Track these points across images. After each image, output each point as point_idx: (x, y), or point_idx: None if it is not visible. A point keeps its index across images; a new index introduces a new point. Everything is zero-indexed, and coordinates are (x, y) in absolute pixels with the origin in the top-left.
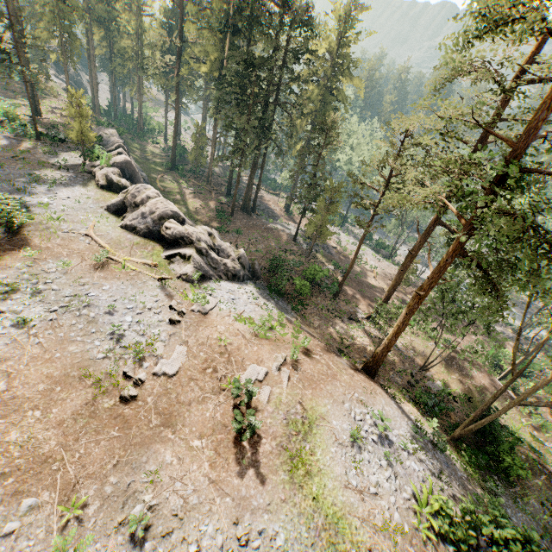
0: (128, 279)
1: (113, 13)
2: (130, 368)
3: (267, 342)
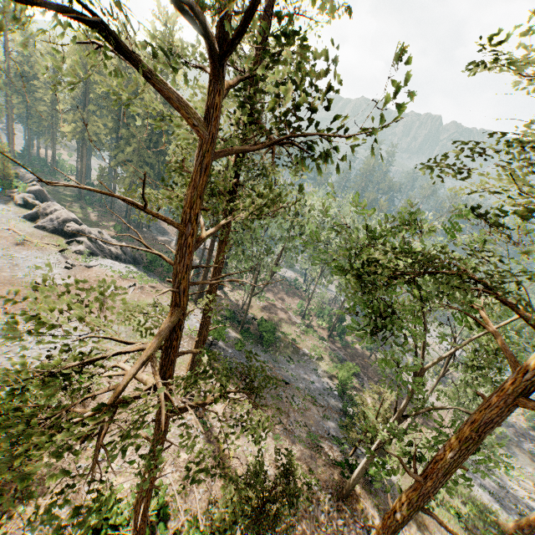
0: (39, 250)
1: (32, 87)
2: (40, 281)
3: (127, 280)
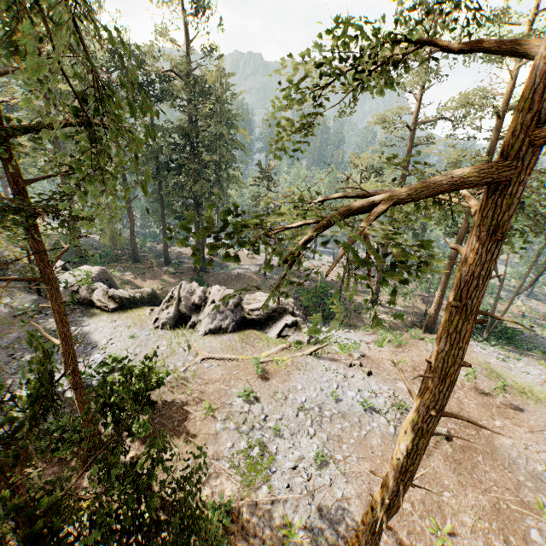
0: (296, 369)
1: None
2: None
3: (408, 346)
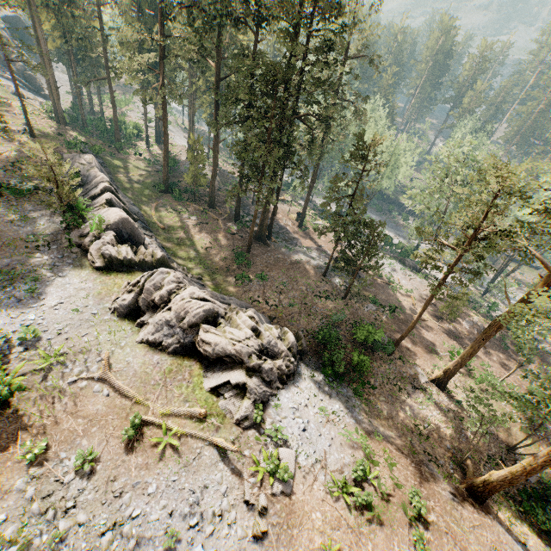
0: (176, 458)
1: None
2: None
3: (377, 521)
